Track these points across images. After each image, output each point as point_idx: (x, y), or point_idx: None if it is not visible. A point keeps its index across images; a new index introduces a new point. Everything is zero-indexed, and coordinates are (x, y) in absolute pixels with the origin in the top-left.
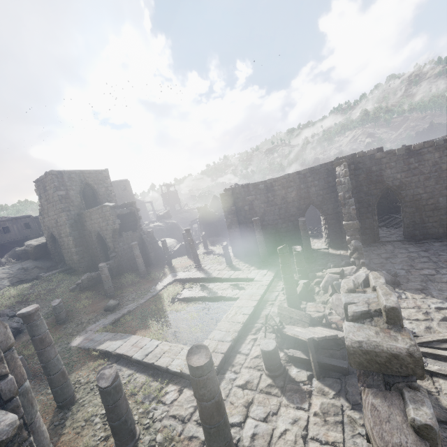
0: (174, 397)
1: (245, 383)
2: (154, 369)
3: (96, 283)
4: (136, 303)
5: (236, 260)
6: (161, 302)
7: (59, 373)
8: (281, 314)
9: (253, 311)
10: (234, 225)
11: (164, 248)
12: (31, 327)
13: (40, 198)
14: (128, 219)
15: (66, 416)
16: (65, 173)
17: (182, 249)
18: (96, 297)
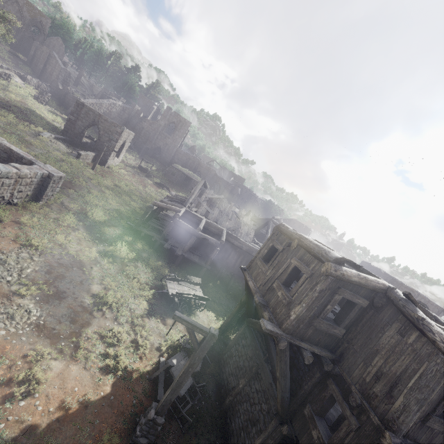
0: None
1: None
2: None
3: None
4: None
5: None
6: None
7: None
8: None
9: None
10: None
11: None
12: None
13: None
14: None
15: None
16: (420, 296)
17: None
18: None
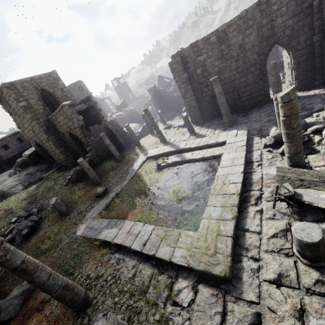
0: (191, 298)
1: (277, 277)
2: (157, 260)
3: (84, 174)
4: (120, 185)
5: (197, 127)
6: (141, 181)
7: (60, 289)
8: (283, 177)
9: (242, 177)
10: (188, 94)
11: (130, 133)
12: (1, 264)
13: (10, 114)
14: (90, 114)
15: (84, 323)
16: (16, 83)
17: (145, 130)
18: (86, 186)
